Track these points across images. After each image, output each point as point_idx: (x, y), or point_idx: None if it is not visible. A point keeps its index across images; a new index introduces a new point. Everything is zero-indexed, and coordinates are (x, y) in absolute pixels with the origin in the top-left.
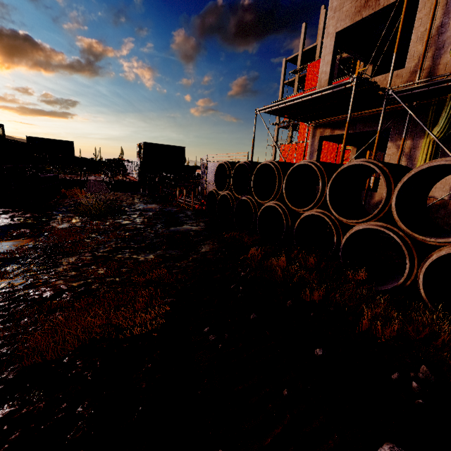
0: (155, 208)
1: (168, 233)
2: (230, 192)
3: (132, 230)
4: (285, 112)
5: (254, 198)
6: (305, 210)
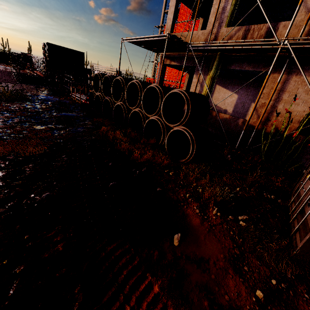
0: (53, 99)
1: (58, 116)
2: (101, 94)
3: (33, 112)
4: (140, 44)
5: (112, 99)
6: (133, 108)
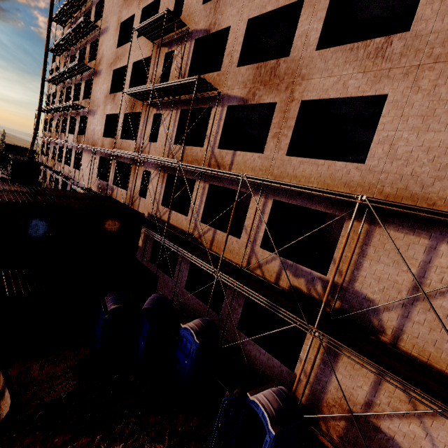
0: None
1: None
2: None
3: None
4: None
5: None
6: None
